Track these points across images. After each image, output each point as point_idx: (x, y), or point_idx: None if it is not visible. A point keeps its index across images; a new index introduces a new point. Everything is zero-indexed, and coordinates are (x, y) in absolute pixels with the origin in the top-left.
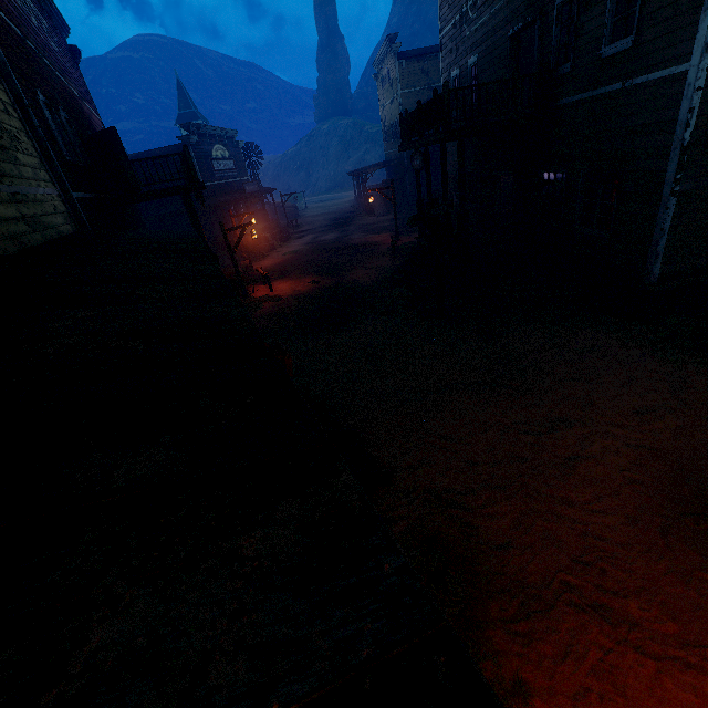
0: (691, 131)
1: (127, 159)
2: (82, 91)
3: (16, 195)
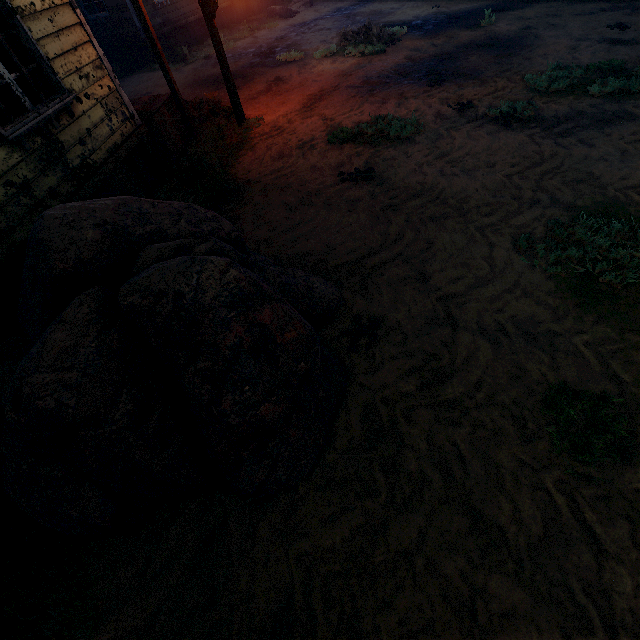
0: None
1: None
2: None
3: None
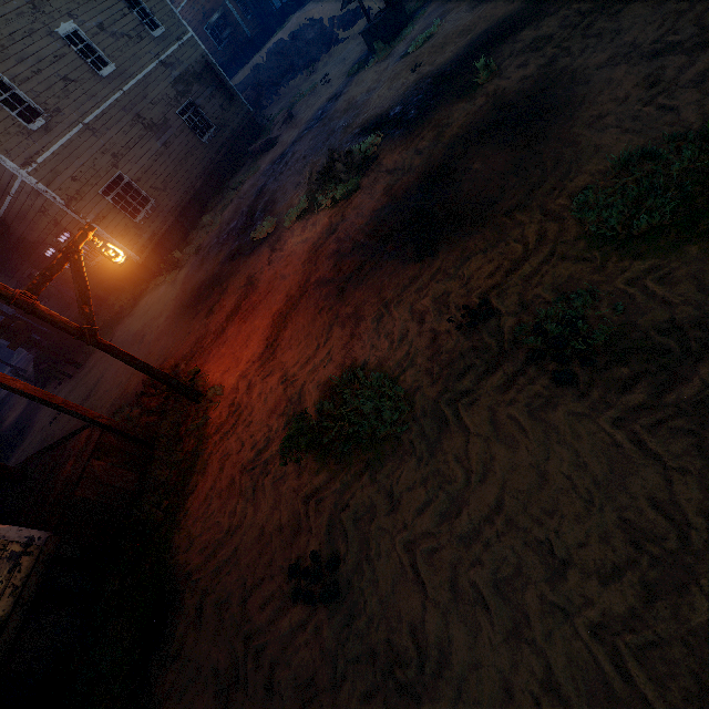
0: (60, 198)
1: None
2: None
3: None
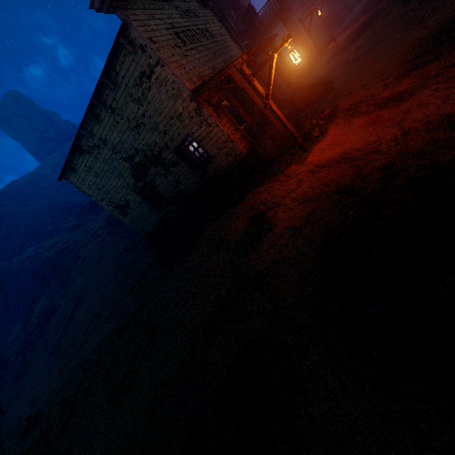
0: None
1: (257, 15)
2: None
3: (228, 51)
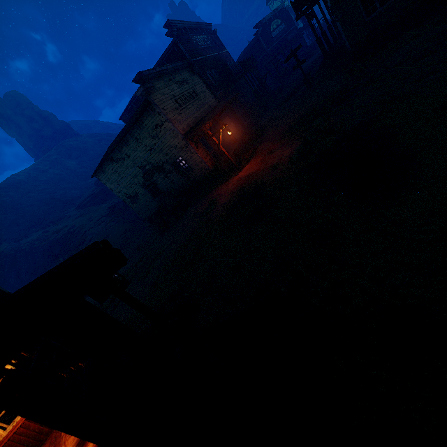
0: (329, 2)
1: (230, 71)
2: (219, 47)
3: (207, 103)
